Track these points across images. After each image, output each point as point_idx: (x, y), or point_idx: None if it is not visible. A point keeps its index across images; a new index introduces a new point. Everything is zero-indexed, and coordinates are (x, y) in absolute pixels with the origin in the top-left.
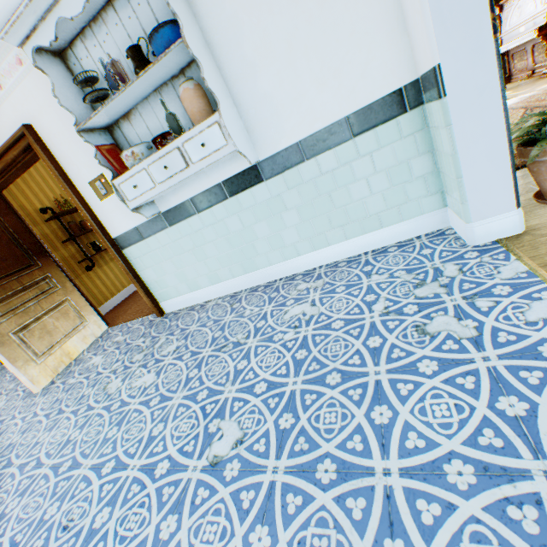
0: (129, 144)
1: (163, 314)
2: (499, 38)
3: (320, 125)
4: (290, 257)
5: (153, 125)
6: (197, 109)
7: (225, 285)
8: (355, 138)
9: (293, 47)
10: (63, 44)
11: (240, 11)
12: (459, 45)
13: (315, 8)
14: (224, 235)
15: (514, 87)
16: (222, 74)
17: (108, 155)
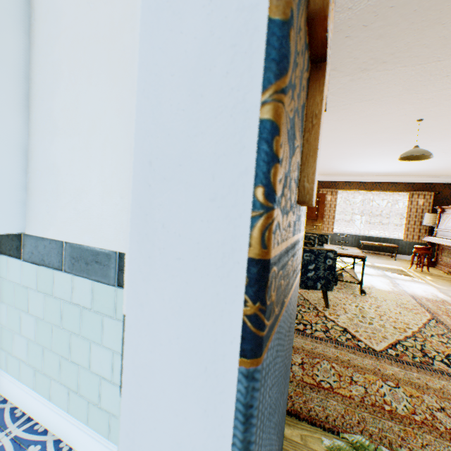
0: None
1: None
2: (435, 230)
3: (90, 239)
4: (12, 372)
5: None
6: None
7: None
8: (120, 287)
9: (96, 130)
10: None
11: (66, 62)
12: (168, 311)
13: (130, 101)
14: None
15: (435, 275)
16: (30, 116)
17: None
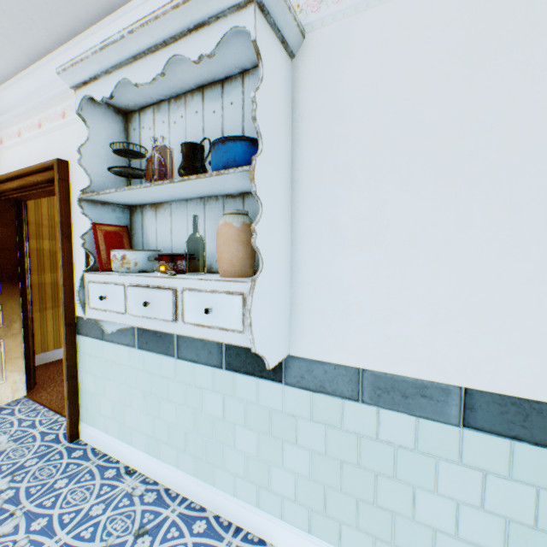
0: (143, 235)
1: (75, 438)
2: None
3: (409, 368)
4: (267, 508)
5: (179, 230)
6: (230, 255)
7: (162, 466)
8: (467, 428)
9: (416, 244)
10: (132, 106)
11: (357, 165)
12: None
13: (481, 214)
14: (194, 406)
15: None
16: (293, 223)
17: (104, 238)
